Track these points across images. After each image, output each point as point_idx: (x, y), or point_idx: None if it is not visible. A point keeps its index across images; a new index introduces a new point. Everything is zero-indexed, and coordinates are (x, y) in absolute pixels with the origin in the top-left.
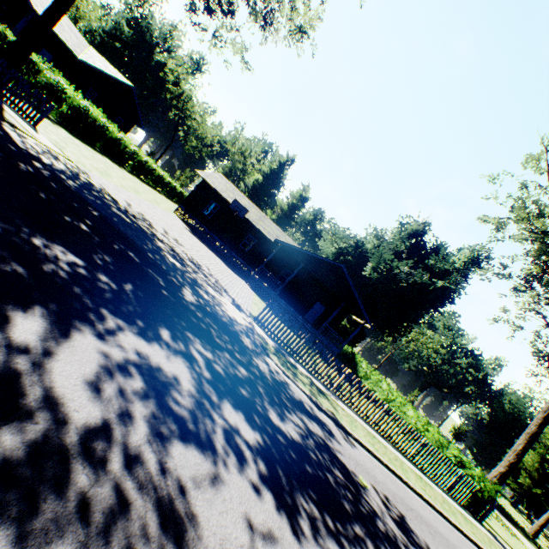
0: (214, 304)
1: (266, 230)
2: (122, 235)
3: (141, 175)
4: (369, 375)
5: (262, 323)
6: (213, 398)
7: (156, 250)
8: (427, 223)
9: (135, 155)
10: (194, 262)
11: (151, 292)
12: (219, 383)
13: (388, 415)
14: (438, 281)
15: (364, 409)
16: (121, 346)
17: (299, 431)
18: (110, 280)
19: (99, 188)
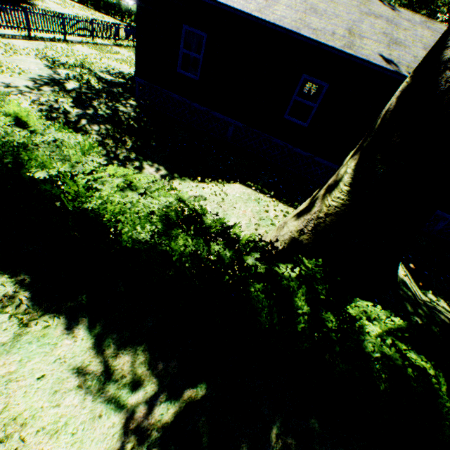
0: None
1: None
2: None
3: None
4: None
5: None
6: None
7: None
8: None
9: None
10: None
11: None
12: None
13: None
14: None
15: None
16: None
17: None
18: None
19: None
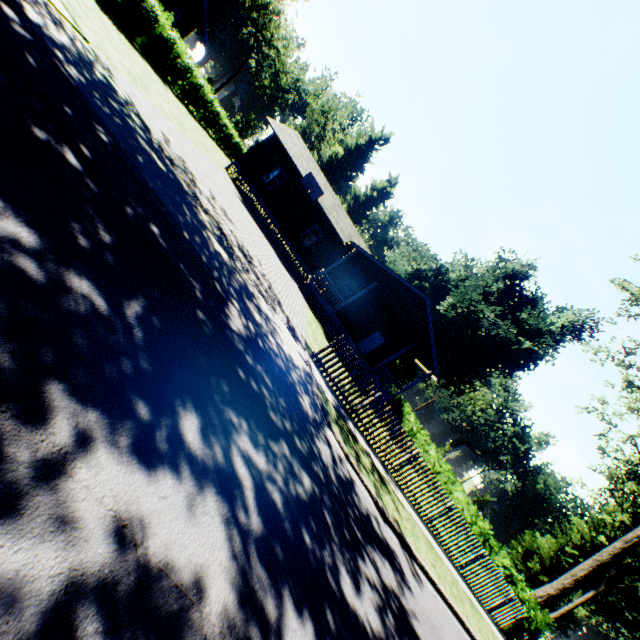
0: (268, 333)
1: (339, 224)
2: (145, 189)
3: (190, 105)
4: (415, 432)
5: (321, 364)
6: (266, 606)
7: (196, 227)
8: (533, 266)
9: (189, 73)
10: (244, 251)
11: (177, 317)
12: (275, 539)
13: (449, 514)
14: (526, 342)
15: (421, 500)
16: (72, 520)
17: (377, 600)
18: (95, 291)
19: (123, 99)
